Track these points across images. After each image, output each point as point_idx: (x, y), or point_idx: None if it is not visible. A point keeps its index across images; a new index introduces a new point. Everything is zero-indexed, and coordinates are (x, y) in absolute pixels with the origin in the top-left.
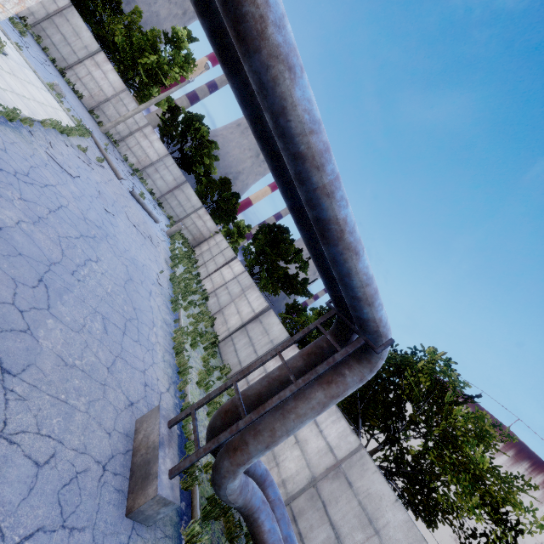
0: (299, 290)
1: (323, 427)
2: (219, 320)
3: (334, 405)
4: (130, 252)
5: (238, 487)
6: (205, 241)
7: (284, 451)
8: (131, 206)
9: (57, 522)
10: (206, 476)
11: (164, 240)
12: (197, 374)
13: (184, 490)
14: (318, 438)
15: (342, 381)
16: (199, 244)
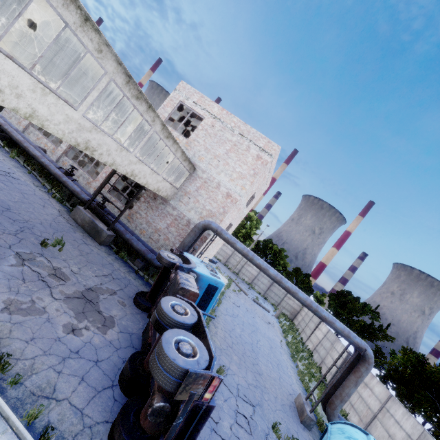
0: (378, 336)
1: (401, 423)
2: (324, 368)
3: (404, 409)
4: (266, 333)
5: None
6: (298, 313)
7: None
8: (256, 308)
9: (284, 411)
10: None
11: (275, 322)
12: (316, 395)
13: (321, 433)
14: (400, 431)
15: (359, 370)
16: (295, 316)
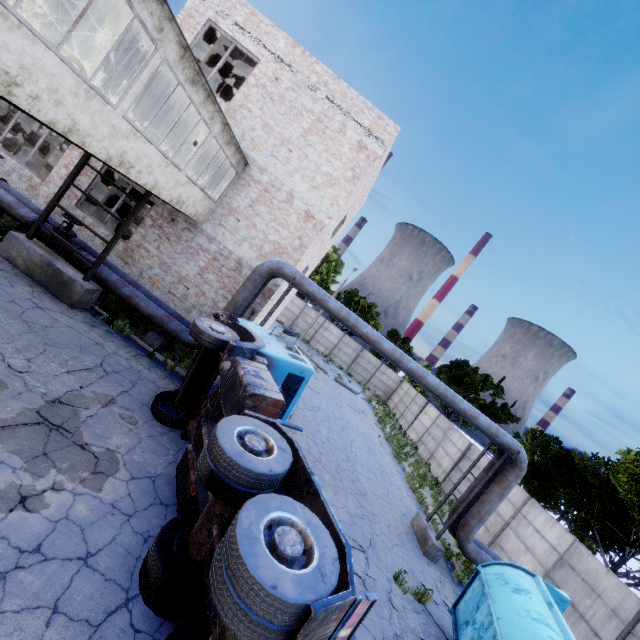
0: (501, 417)
1: (543, 533)
2: (434, 465)
3: (548, 514)
4: (359, 428)
5: (474, 550)
6: (394, 393)
7: (519, 558)
8: (341, 392)
9: (401, 544)
10: (459, 562)
11: (367, 408)
12: (432, 506)
13: (447, 561)
14: (542, 542)
15: (506, 479)
16: (390, 396)
